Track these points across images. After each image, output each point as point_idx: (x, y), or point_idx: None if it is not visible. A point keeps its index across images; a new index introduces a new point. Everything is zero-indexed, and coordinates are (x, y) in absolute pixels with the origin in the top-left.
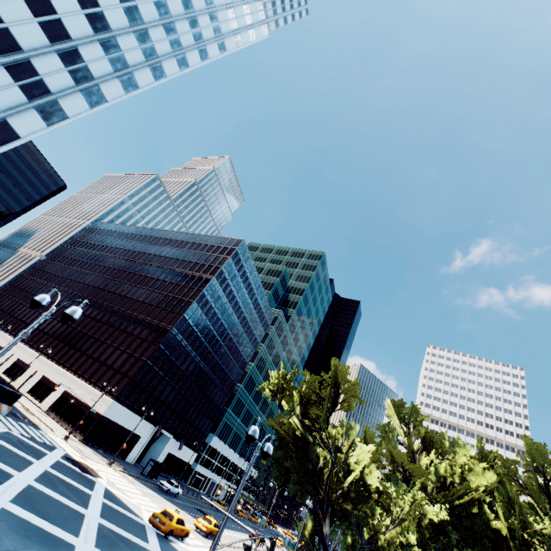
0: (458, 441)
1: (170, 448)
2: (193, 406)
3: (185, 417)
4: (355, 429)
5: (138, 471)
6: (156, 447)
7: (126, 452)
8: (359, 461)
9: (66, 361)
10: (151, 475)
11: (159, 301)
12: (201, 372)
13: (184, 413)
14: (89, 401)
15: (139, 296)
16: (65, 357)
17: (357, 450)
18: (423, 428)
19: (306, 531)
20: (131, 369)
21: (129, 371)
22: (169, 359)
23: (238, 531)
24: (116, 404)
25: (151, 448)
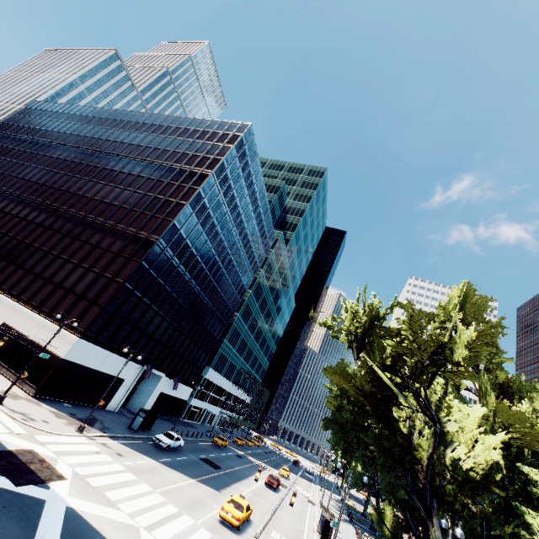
0: (533, 385)
1: (161, 387)
2: (187, 340)
3: (178, 353)
4: (439, 379)
5: (124, 423)
6: (144, 387)
7: (105, 399)
8: (464, 428)
9: (3, 281)
10: (142, 427)
11: (135, 203)
12: (197, 299)
13: (177, 348)
14: (40, 339)
15: (104, 196)
16: (0, 277)
17: (454, 411)
18: (503, 373)
19: (385, 522)
20: (101, 295)
21: (99, 297)
22: (155, 282)
23: (250, 476)
24: (83, 342)
25: (139, 388)
